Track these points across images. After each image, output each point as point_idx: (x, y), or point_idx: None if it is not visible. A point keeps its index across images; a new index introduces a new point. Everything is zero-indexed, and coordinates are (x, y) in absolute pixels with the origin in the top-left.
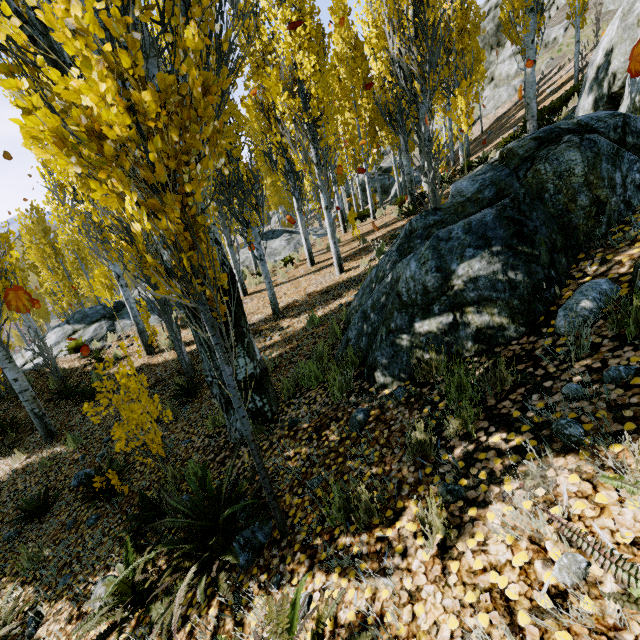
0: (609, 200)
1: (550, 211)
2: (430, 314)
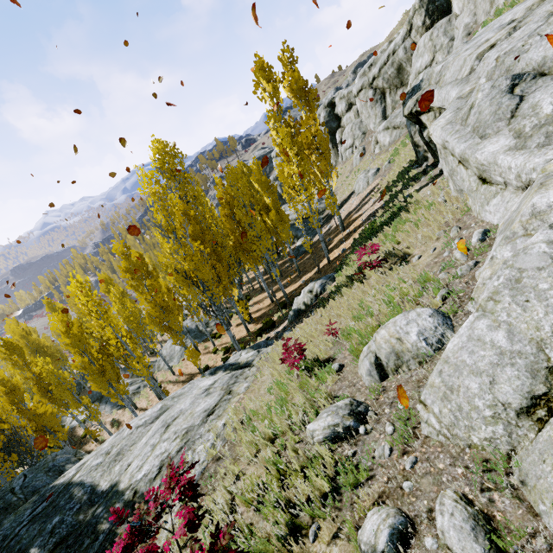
0: None
1: None
2: None
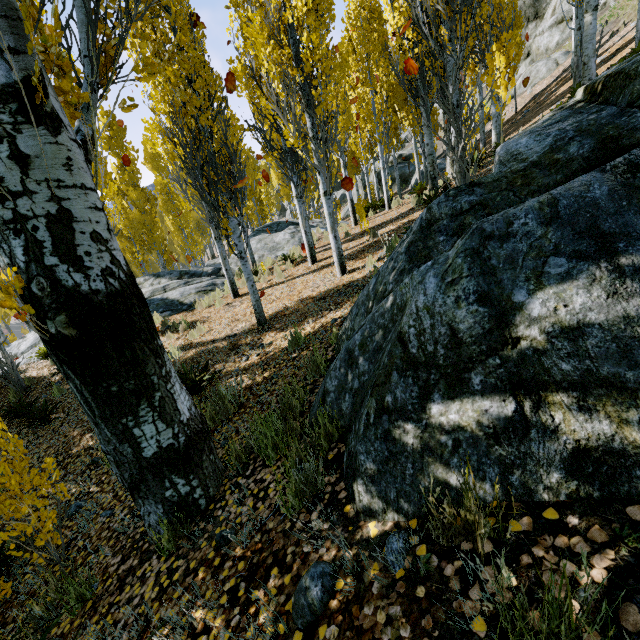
0: None
1: None
2: (463, 390)
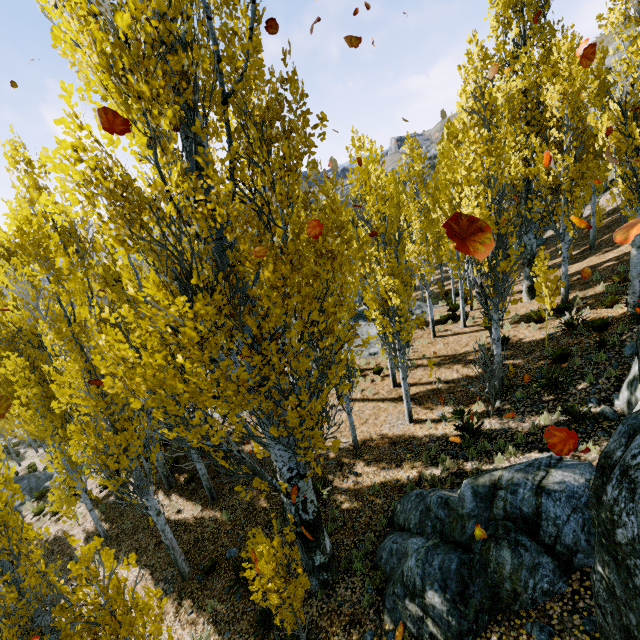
0: (522, 594)
1: (488, 581)
2: (413, 601)
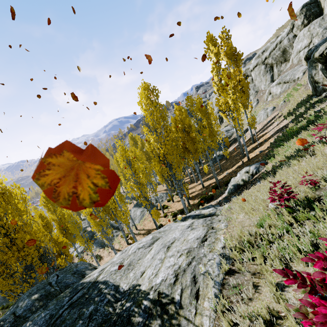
0: None
1: None
2: None
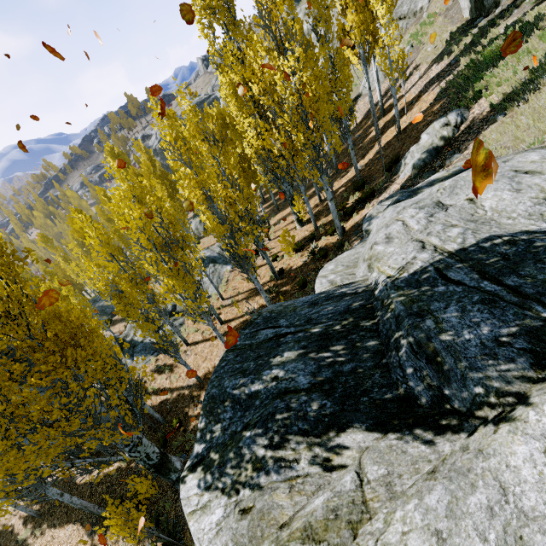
0: None
1: None
2: None
